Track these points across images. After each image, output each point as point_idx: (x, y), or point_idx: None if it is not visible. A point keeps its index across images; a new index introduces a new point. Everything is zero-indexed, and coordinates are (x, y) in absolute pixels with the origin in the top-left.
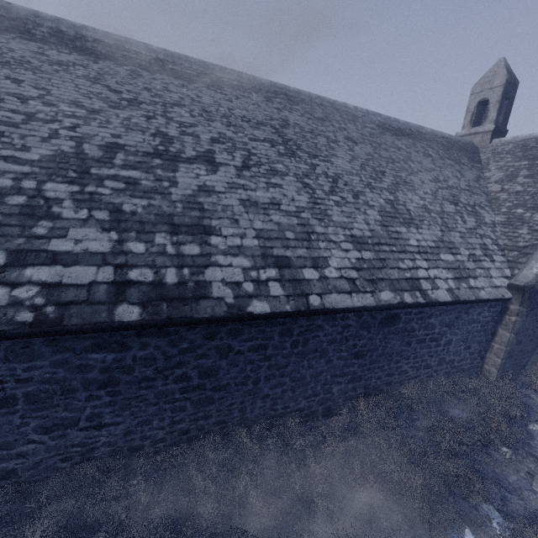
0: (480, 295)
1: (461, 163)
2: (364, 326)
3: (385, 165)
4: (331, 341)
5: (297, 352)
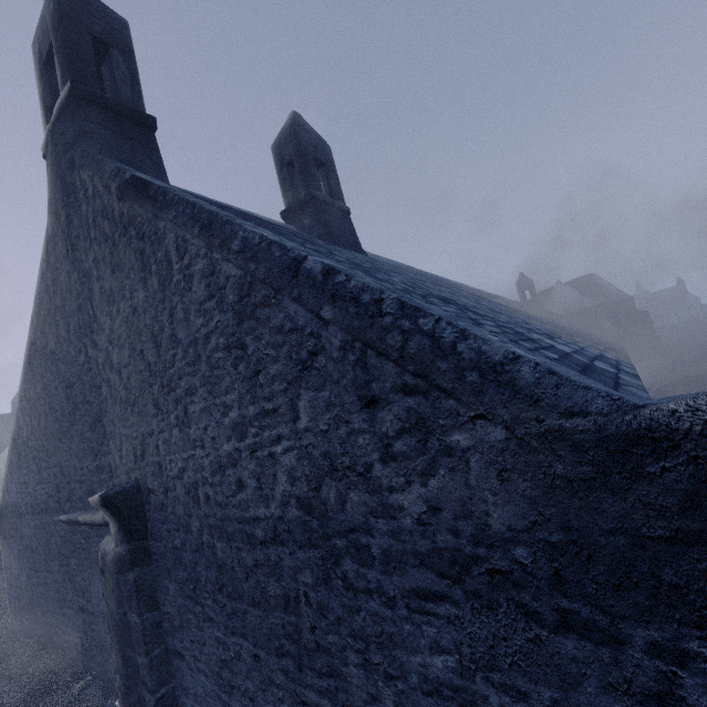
0: None
1: None
2: None
3: None
4: None
5: None
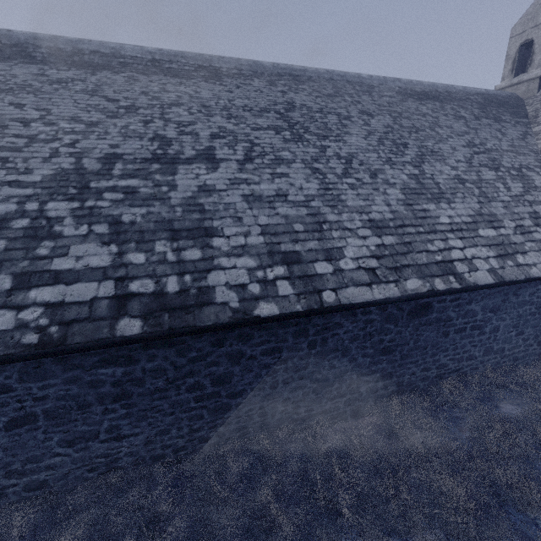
0: (531, 273)
1: (502, 120)
2: (390, 319)
3: (407, 135)
4: (353, 338)
5: (315, 353)
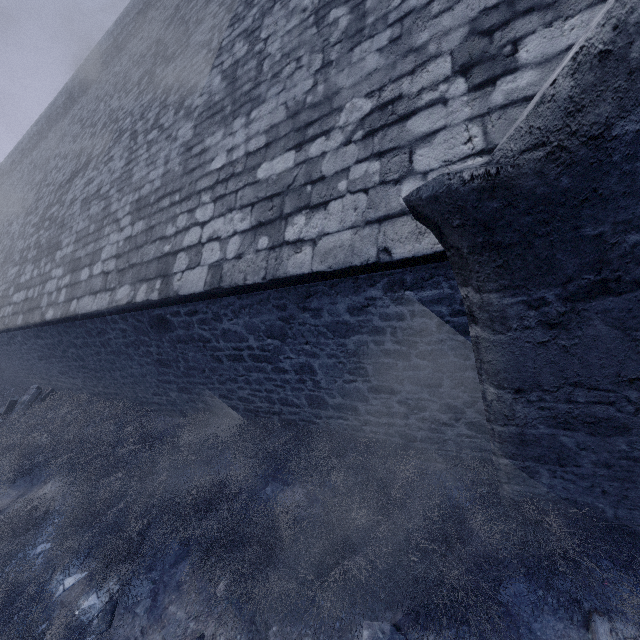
0: (285, 265)
1: None
2: (139, 331)
3: None
4: (126, 345)
5: (111, 352)
